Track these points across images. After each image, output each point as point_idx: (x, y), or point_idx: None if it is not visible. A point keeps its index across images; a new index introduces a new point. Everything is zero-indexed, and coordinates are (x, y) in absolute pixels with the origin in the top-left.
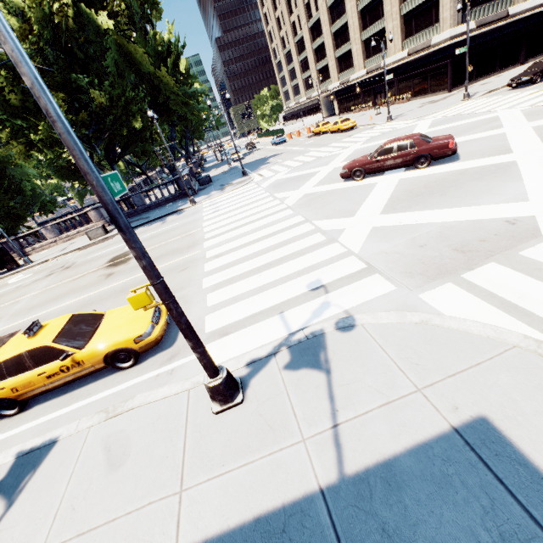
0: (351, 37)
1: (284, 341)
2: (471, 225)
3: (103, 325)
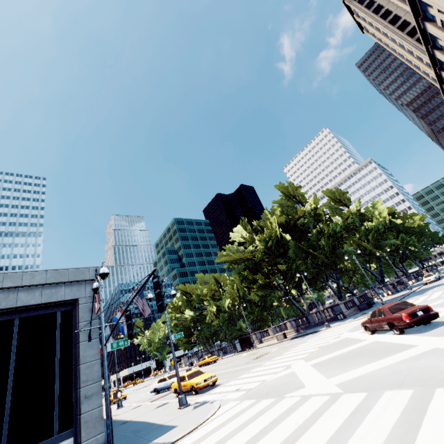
0: None
1: (205, 400)
2: (296, 383)
3: (198, 376)
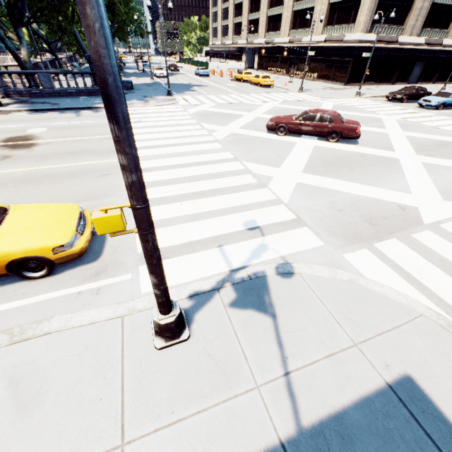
0: (285, 3)
1: (227, 277)
2: (374, 202)
3: (8, 223)
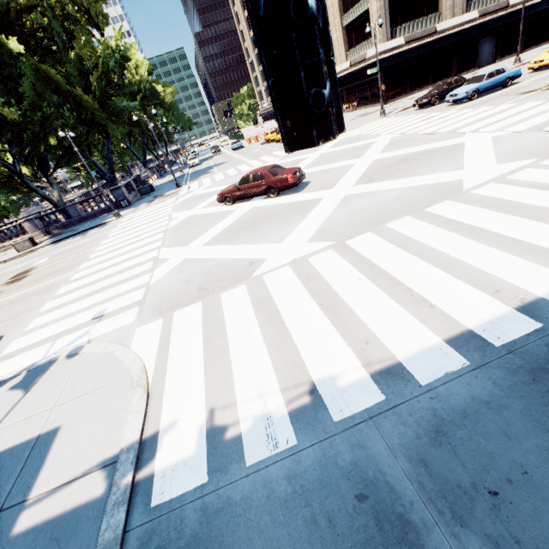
0: None
1: (30, 366)
2: (232, 263)
3: None
